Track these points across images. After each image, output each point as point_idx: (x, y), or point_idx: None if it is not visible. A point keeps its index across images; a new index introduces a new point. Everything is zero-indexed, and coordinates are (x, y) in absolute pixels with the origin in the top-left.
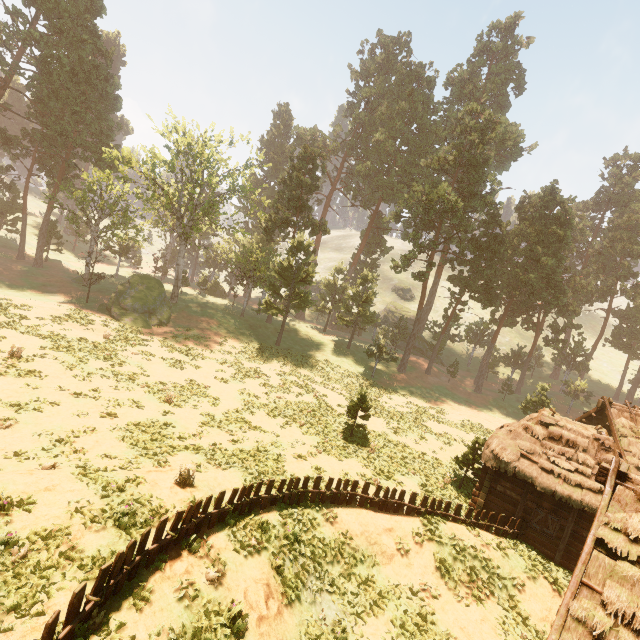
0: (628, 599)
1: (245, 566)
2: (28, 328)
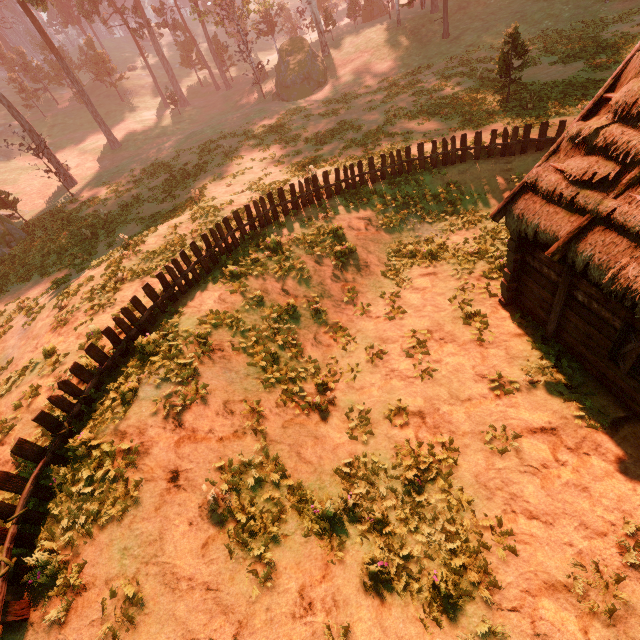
0: (639, 88)
1: (351, 213)
2: (231, 134)
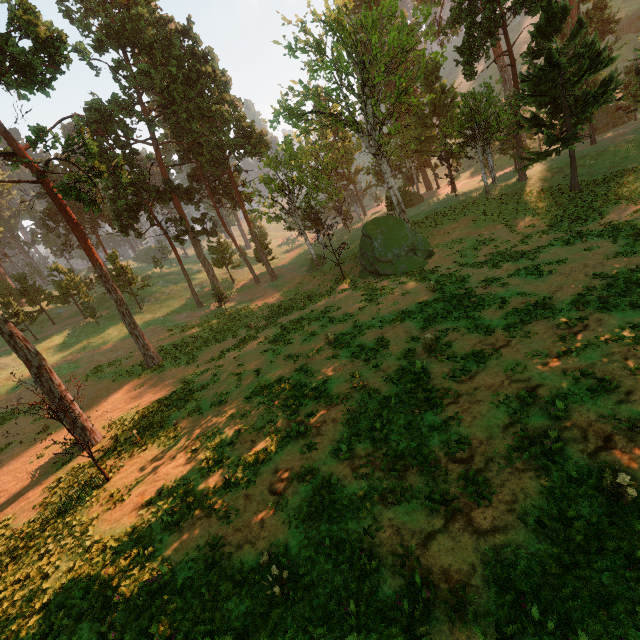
0: None
1: None
2: (376, 320)
